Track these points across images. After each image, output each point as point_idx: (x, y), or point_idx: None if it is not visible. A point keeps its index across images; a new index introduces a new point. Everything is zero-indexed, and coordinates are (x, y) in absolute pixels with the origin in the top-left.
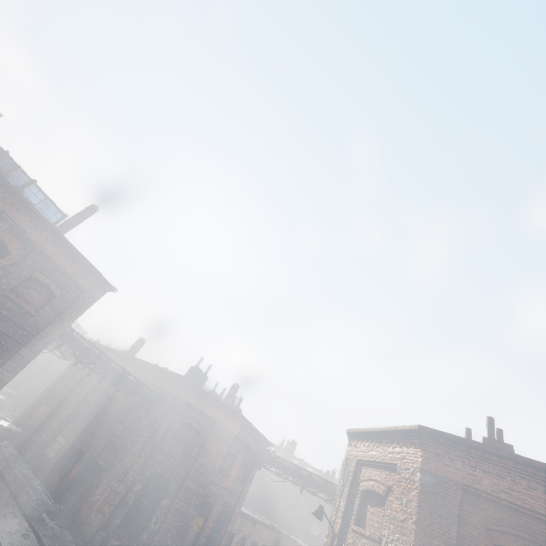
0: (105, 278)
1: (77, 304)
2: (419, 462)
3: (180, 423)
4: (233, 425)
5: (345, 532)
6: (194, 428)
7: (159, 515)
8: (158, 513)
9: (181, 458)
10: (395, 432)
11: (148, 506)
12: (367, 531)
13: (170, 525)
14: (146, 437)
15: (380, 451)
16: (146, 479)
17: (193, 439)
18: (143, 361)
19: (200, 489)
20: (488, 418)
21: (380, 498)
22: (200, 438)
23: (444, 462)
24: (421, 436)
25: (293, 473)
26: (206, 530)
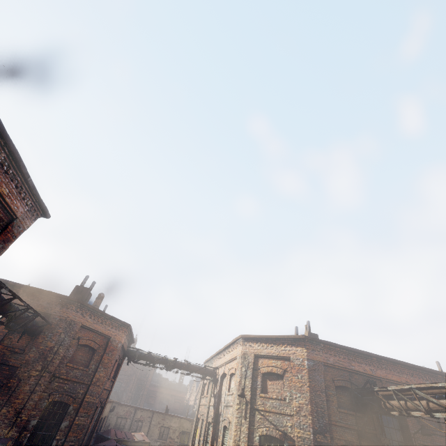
0: (42, 201)
1: (3, 236)
2: (305, 355)
3: (76, 346)
4: (124, 337)
5: (254, 399)
6: (89, 348)
7: (59, 439)
8: (58, 437)
9: (79, 379)
10: (286, 338)
11: (46, 435)
12: (274, 396)
13: (71, 442)
14: (39, 370)
15: (274, 349)
16: (41, 412)
17: (88, 358)
18: (3, 280)
19: (97, 399)
20: (308, 321)
21: (277, 375)
22: (96, 355)
23: (316, 353)
24: (305, 341)
25: (161, 361)
26: (89, 429)
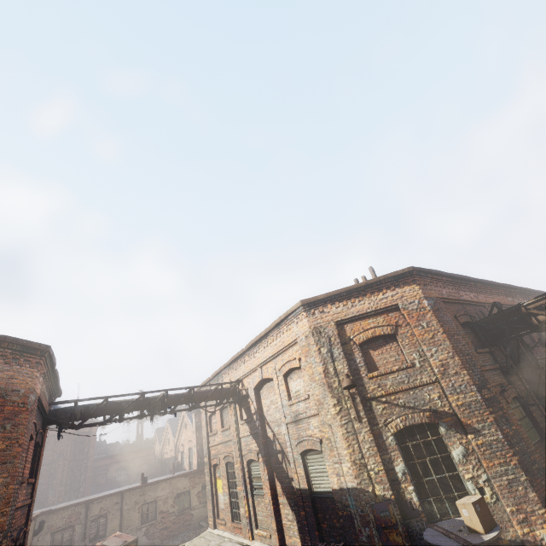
0: None
1: None
2: (421, 294)
3: None
4: (38, 378)
5: (361, 385)
6: None
7: None
8: None
9: None
10: (382, 280)
11: None
12: (394, 367)
13: None
14: None
15: (367, 303)
16: None
17: None
18: None
19: None
20: (371, 267)
21: (383, 339)
22: None
23: (429, 288)
24: (413, 275)
25: (136, 405)
26: None
